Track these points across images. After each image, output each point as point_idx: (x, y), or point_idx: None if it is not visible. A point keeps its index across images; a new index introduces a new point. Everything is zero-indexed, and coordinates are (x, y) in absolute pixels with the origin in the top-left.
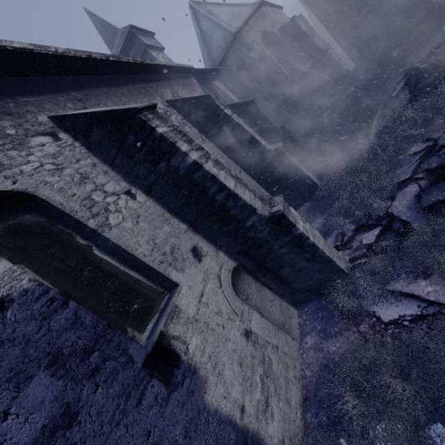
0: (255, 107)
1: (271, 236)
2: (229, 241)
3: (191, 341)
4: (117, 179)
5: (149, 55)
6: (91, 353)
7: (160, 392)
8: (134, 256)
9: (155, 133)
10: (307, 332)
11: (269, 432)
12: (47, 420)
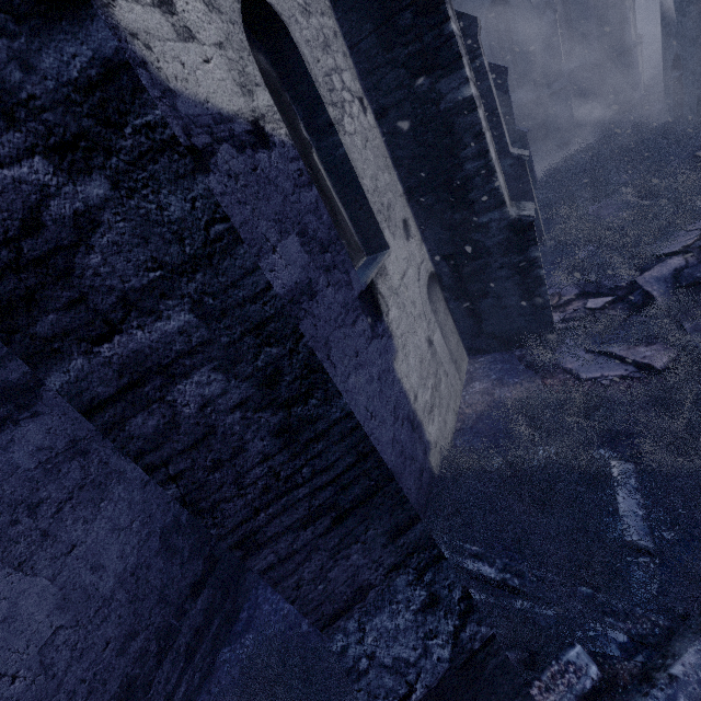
0: (505, 82)
1: (500, 247)
2: (442, 236)
3: (391, 309)
4: (353, 74)
5: None
6: (326, 251)
7: (367, 330)
8: (359, 184)
9: (445, 27)
10: (477, 379)
11: (429, 430)
12: (298, 280)
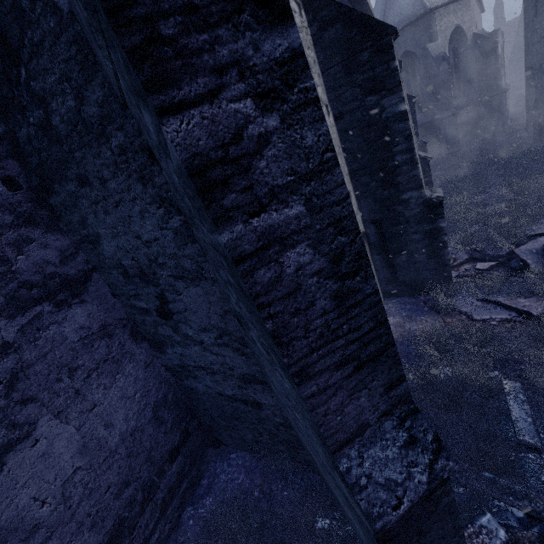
0: (413, 107)
1: (416, 218)
2: (373, 206)
3: None
4: (323, 89)
5: None
6: None
7: None
8: None
9: (391, 64)
10: (391, 315)
11: None
12: None
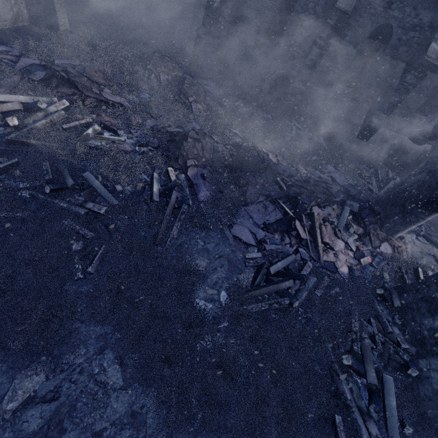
0: None
1: None
2: None
3: None
4: None
5: None
6: None
7: None
8: None
9: None
10: None
11: None
12: None
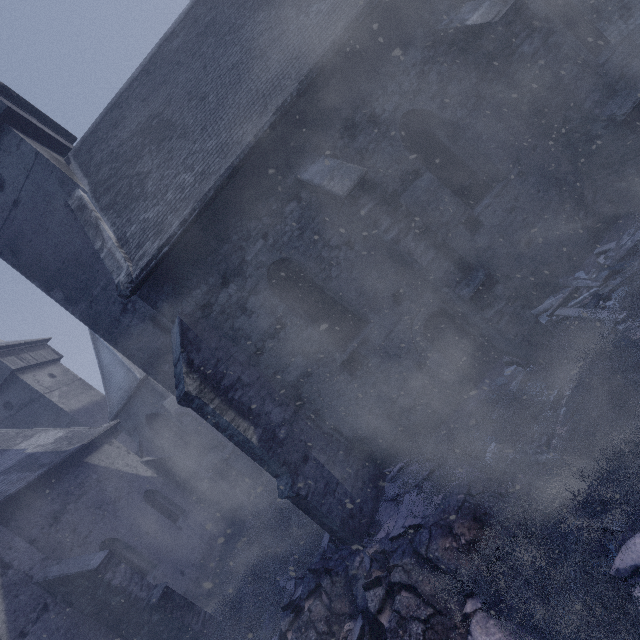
0: (102, 578)
1: None
2: None
3: None
4: None
5: (19, 381)
6: None
7: None
8: None
9: None
10: None
11: None
12: None
